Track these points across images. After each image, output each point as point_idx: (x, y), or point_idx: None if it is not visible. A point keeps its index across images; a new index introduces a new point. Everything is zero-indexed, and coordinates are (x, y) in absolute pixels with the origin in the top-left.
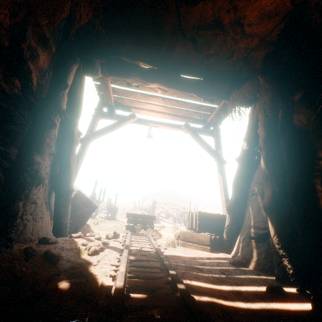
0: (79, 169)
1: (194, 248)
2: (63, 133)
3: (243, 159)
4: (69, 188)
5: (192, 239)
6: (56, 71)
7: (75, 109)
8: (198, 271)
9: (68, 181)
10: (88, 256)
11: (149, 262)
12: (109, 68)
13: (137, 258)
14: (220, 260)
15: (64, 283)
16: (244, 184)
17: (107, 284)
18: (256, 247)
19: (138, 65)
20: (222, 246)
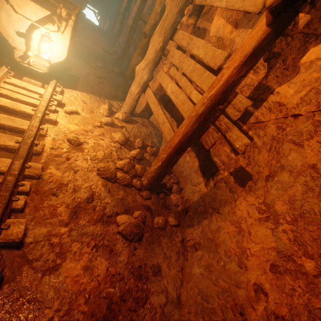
0: None
1: None
2: None
3: None
4: None
5: None
6: None
7: None
8: None
9: None
10: None
11: None
12: None
13: None
14: None
15: None
16: None
17: None
18: None
19: None
20: None
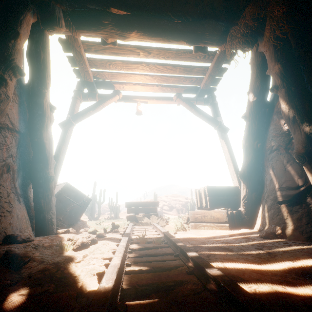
0: (63, 158)
1: (209, 228)
2: (29, 106)
3: (252, 113)
4: (48, 175)
5: (205, 218)
6: (1, 17)
7: (40, 75)
8: (227, 252)
9: (46, 167)
10: (73, 252)
11: (157, 249)
12: (75, 18)
13: (141, 246)
14: (247, 236)
15: (13, 298)
16: (258, 142)
17: (88, 289)
18: (291, 212)
19: (110, 11)
20: (241, 221)
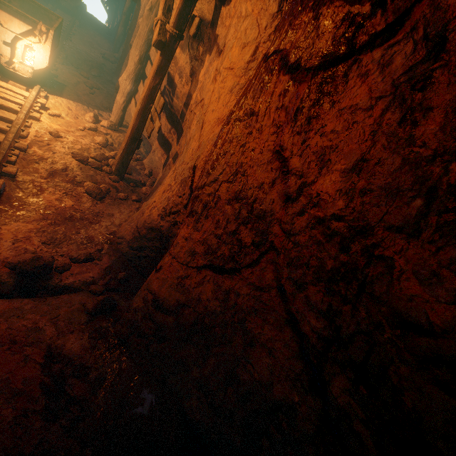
0: None
1: None
2: None
3: None
4: None
5: None
6: None
7: None
8: None
9: None
10: None
11: None
12: None
13: None
14: None
15: None
16: None
17: None
18: None
19: None
20: None
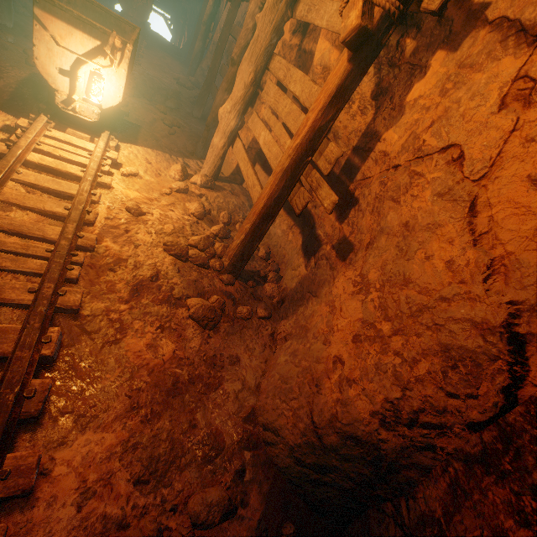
0: None
1: None
2: None
3: None
4: None
5: None
6: None
7: None
8: None
9: None
10: None
11: None
12: None
13: None
14: None
15: None
16: None
17: None
18: None
19: None
20: None
